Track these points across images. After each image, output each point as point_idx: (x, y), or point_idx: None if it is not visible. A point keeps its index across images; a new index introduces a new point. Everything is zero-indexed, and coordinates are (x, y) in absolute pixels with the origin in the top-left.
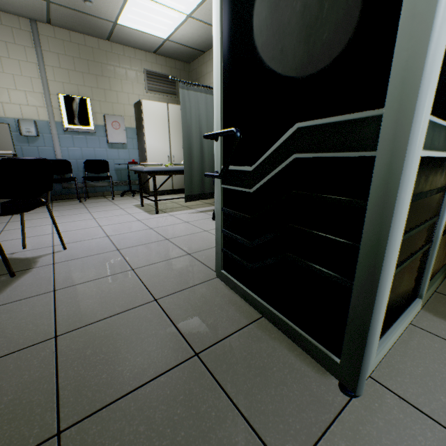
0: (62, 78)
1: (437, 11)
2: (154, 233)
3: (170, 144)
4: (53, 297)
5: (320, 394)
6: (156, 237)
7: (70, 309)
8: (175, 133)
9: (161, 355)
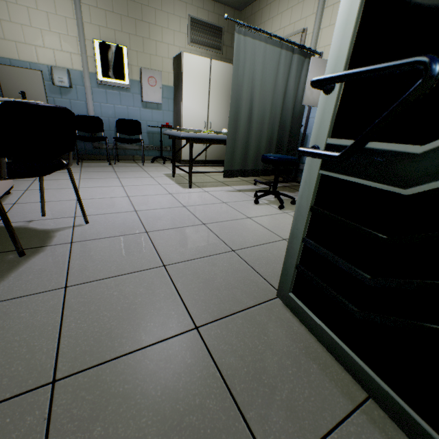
0: (98, 20)
1: None
2: (188, 214)
3: (208, 108)
4: (62, 299)
5: None
6: (190, 219)
7: (81, 326)
8: (216, 96)
9: None
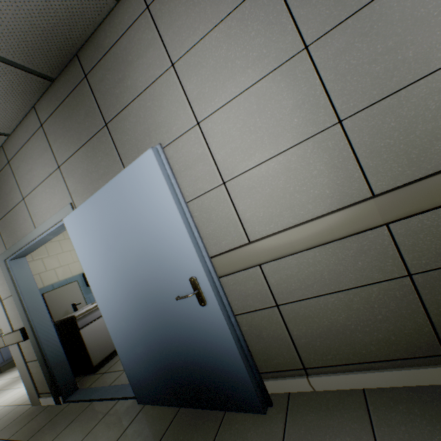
0: None
1: None
2: None
3: None
4: None
5: None
6: None
7: None
8: None
9: None
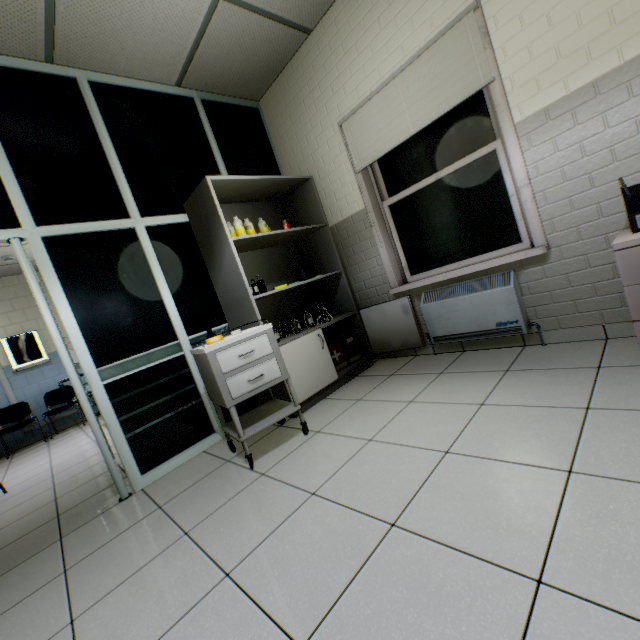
0: (2, 322)
1: (60, 354)
2: (96, 449)
3: None
4: None
5: (107, 506)
6: (96, 452)
7: None
8: None
9: (37, 524)
